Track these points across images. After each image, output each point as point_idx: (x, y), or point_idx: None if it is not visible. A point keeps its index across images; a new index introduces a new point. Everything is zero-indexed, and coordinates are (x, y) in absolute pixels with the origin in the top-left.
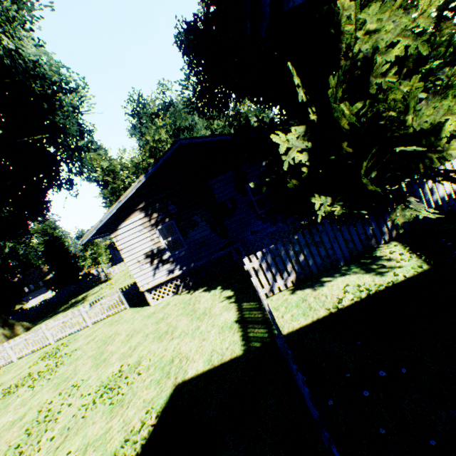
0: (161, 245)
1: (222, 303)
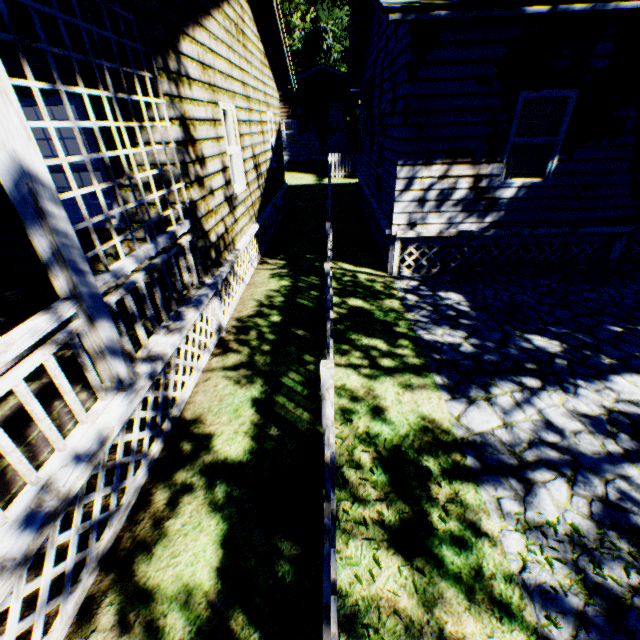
0: (283, 134)
1: (309, 177)
